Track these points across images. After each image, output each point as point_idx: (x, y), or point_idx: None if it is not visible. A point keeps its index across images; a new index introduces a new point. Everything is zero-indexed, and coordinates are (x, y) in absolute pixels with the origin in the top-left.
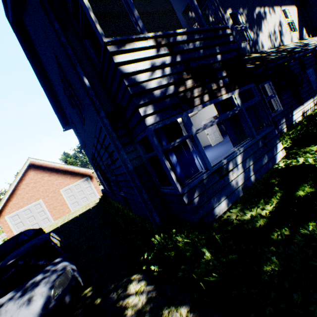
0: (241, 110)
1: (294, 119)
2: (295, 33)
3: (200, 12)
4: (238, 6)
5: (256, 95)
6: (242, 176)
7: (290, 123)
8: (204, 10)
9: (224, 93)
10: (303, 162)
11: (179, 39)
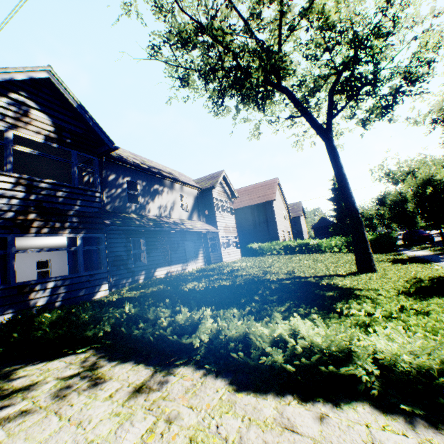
0: (79, 249)
1: (157, 274)
2: (186, 213)
3: (77, 176)
4: (140, 178)
5: (102, 243)
6: (48, 298)
7: (150, 276)
8: (102, 170)
9: (67, 233)
10: (106, 299)
11: (43, 186)
